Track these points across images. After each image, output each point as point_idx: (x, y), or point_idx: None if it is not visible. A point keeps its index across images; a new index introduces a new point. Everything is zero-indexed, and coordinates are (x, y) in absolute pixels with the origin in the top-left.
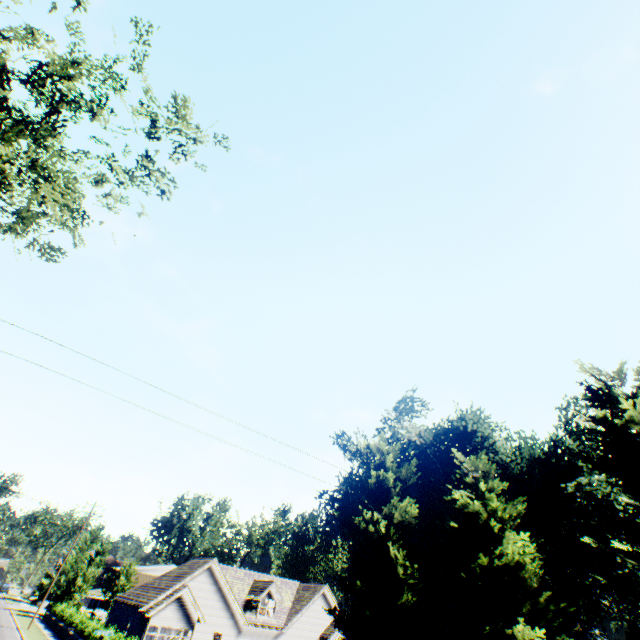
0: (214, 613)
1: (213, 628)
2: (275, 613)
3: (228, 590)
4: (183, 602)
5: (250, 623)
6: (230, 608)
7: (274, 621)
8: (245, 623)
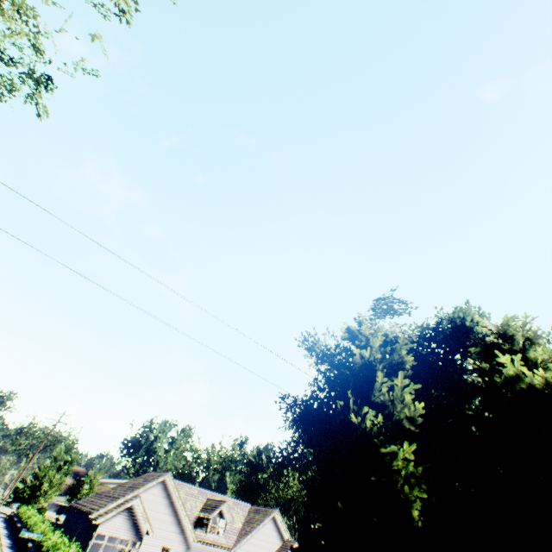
0: (164, 527)
1: (162, 542)
2: (225, 533)
3: (180, 505)
4: (133, 513)
5: (199, 540)
6: (181, 523)
7: (223, 541)
8: (194, 540)
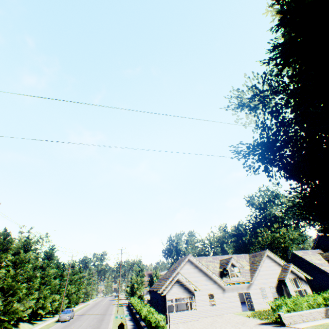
0: (203, 284)
1: (206, 292)
2: (241, 274)
3: (205, 269)
4: (181, 282)
5: (228, 284)
6: (211, 278)
7: (242, 279)
8: (224, 284)
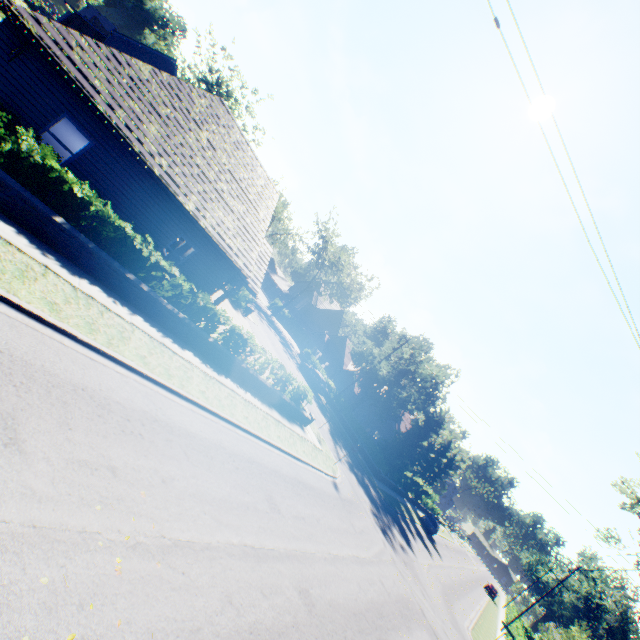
0: None
1: None
2: None
3: None
4: None
5: None
6: None
7: None
8: None
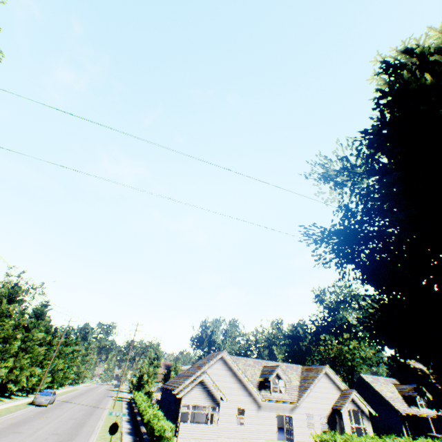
0: (234, 393)
1: (236, 404)
2: (286, 391)
3: (241, 374)
4: (205, 385)
5: (266, 399)
6: (246, 388)
7: (287, 397)
8: (262, 400)
